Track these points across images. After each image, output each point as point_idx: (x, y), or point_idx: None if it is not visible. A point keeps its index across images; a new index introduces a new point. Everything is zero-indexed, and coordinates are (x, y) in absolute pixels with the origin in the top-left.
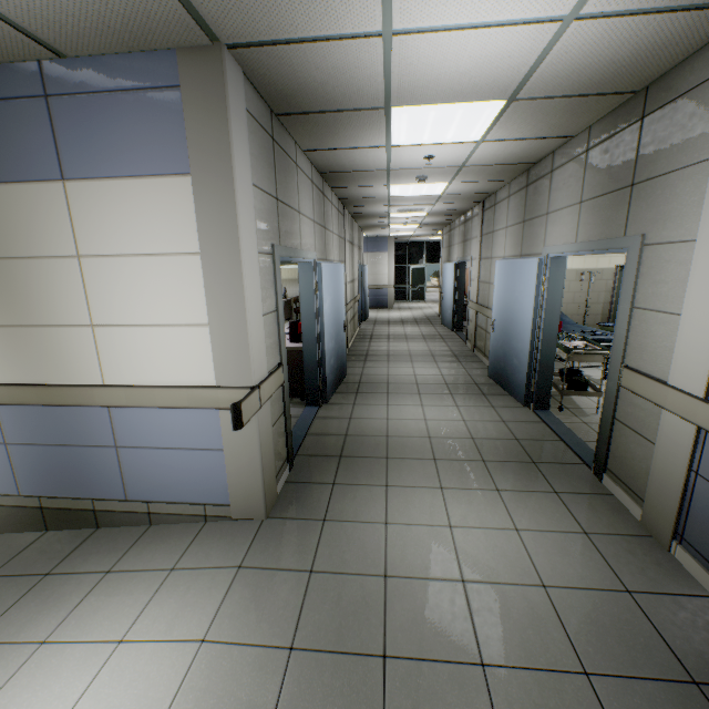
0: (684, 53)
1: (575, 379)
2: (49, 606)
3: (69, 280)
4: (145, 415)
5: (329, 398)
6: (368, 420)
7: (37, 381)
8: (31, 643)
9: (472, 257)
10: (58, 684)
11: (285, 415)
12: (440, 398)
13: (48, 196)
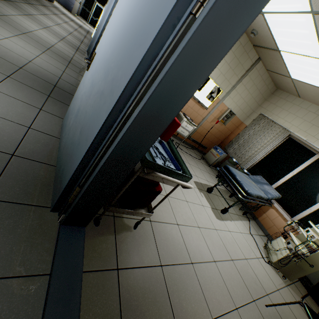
0: None
1: None
2: None
3: None
4: None
5: None
6: None
7: None
8: None
9: None
10: None
11: None
12: (54, 36)
13: None
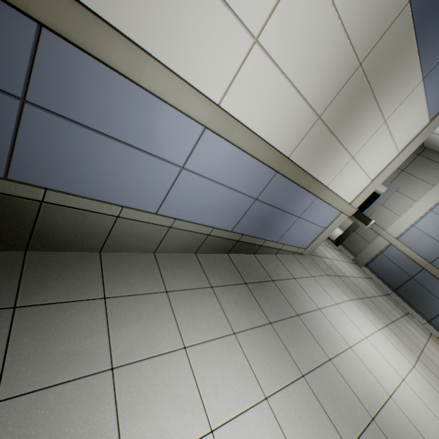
0: None
1: None
2: (298, 295)
3: (371, 129)
4: (321, 207)
5: None
6: None
7: (307, 171)
8: (316, 310)
9: None
10: (342, 320)
11: None
12: None
13: (413, 79)
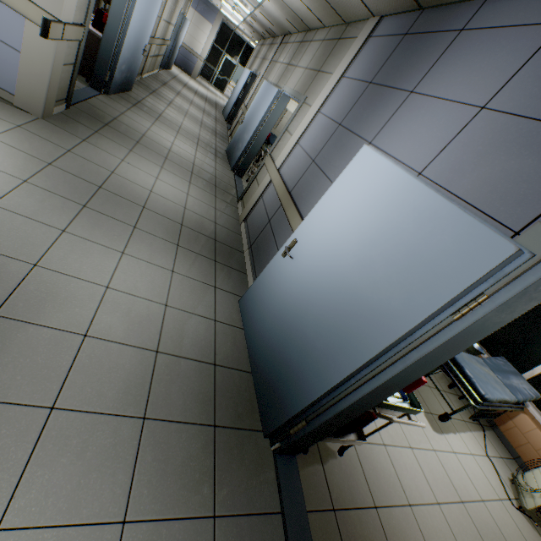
0: (357, 17)
1: None
2: None
3: None
4: None
5: (111, 93)
6: (135, 122)
7: None
8: None
9: (260, 74)
10: None
11: (74, 68)
12: (189, 142)
13: None
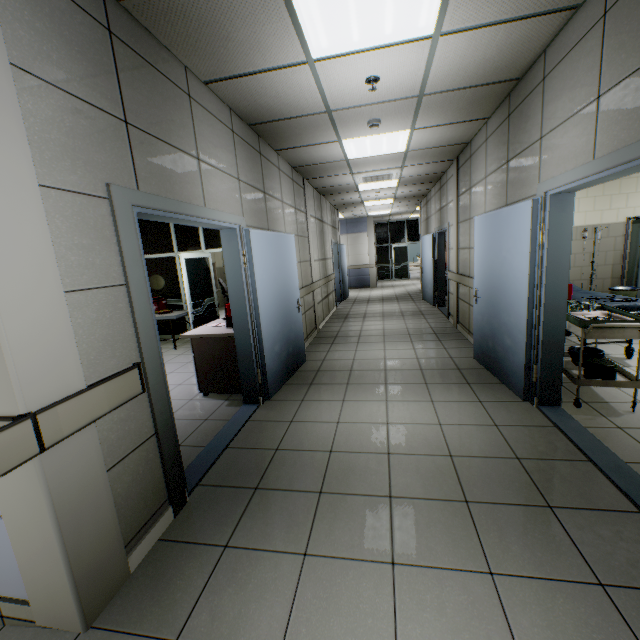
0: None
1: (596, 362)
2: None
3: None
4: None
5: (274, 392)
6: (312, 424)
7: None
8: None
9: (449, 224)
10: None
11: (157, 438)
12: (411, 389)
13: None
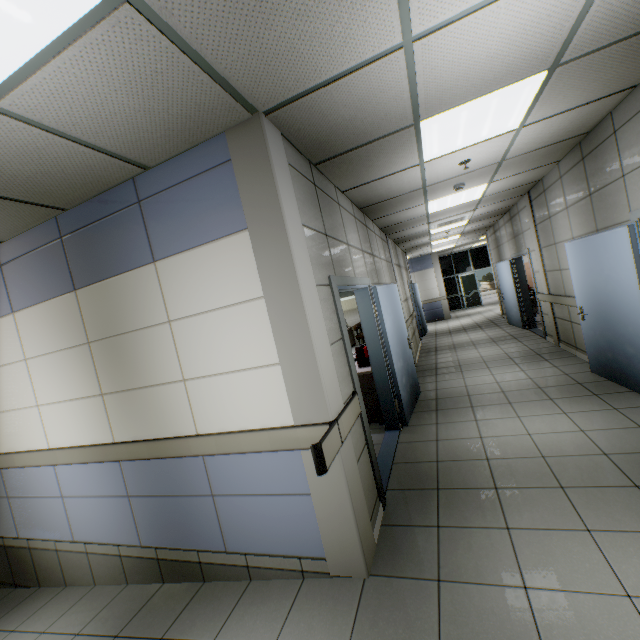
0: None
1: None
2: None
3: (164, 343)
4: (234, 461)
5: (408, 419)
6: (457, 441)
7: (147, 436)
8: None
9: (529, 249)
10: None
11: (367, 447)
12: (538, 405)
13: (145, 278)
